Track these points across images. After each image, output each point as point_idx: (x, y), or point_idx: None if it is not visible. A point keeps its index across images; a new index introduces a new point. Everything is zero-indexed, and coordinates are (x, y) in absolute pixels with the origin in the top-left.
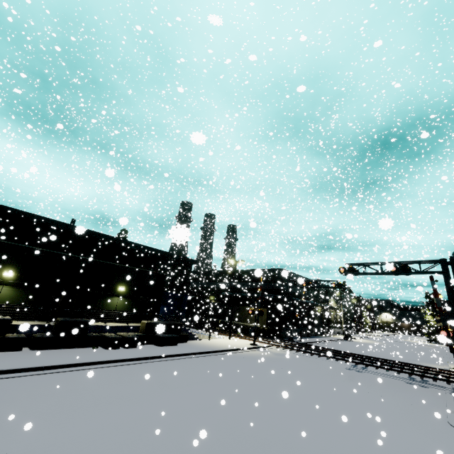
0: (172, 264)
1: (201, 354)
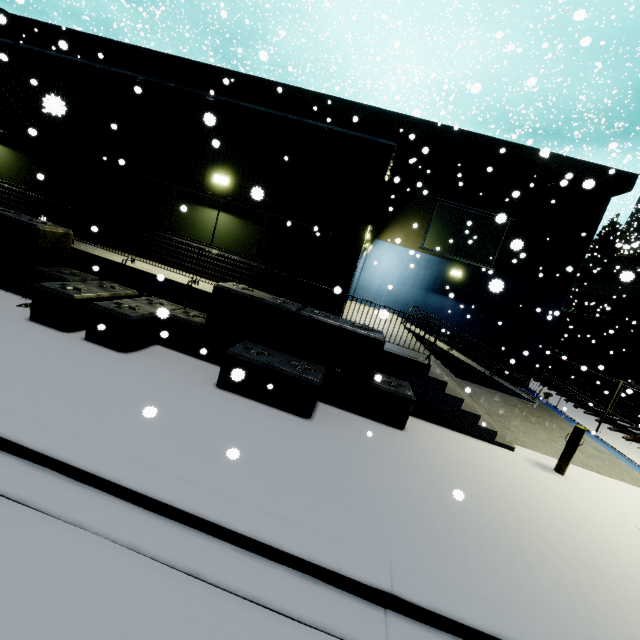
0: (520, 188)
1: (280, 562)
